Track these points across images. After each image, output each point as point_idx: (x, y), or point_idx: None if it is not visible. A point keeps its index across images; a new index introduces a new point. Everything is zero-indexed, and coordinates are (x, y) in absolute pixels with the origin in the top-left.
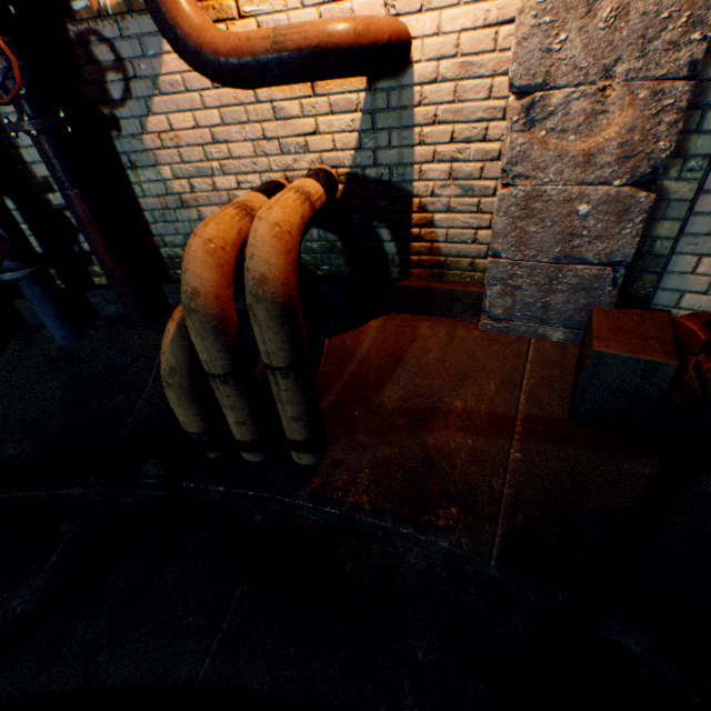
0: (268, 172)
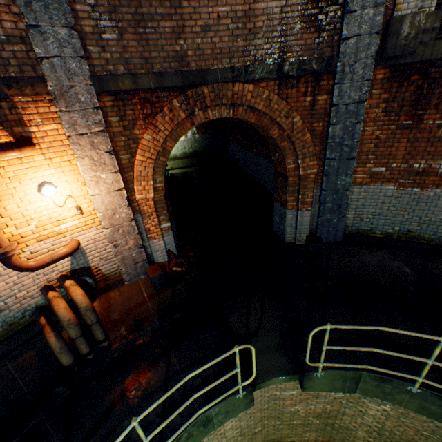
0: (40, 283)
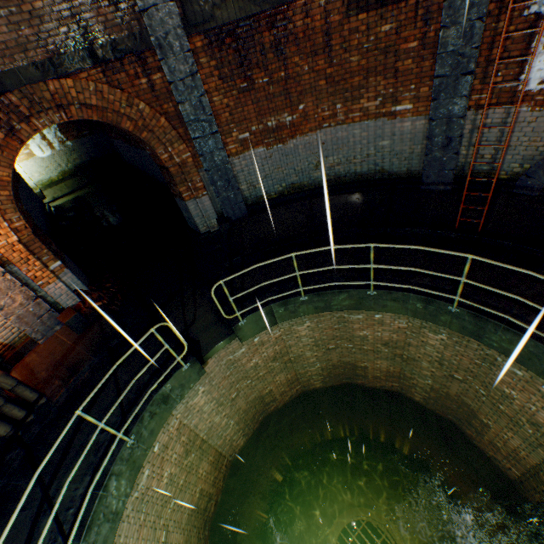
0: None
